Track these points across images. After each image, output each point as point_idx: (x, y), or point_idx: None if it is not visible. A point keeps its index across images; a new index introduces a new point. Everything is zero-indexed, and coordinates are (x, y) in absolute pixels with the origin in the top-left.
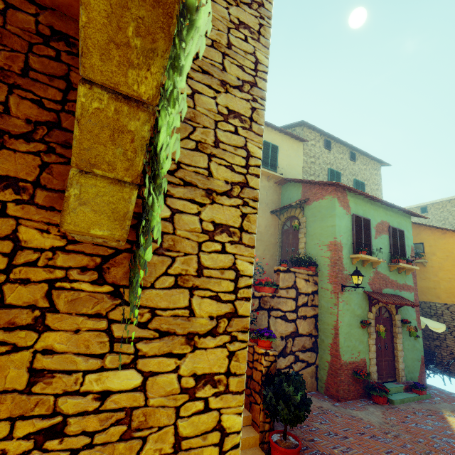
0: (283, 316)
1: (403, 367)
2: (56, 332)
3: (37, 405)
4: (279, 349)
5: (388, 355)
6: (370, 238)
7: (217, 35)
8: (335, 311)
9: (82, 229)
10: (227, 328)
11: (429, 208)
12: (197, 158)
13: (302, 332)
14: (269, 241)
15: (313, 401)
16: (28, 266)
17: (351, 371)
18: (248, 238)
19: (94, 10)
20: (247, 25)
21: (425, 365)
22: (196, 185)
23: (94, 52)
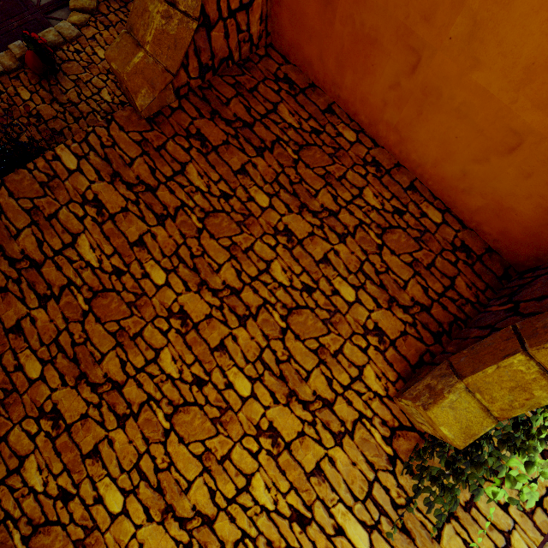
0: None
1: None
2: (343, 452)
3: (306, 491)
4: None
5: None
6: None
7: None
8: None
9: (437, 421)
10: None
11: None
12: None
13: None
14: None
15: None
16: (357, 393)
17: None
18: (542, 519)
19: None
20: None
21: None
22: None
23: None
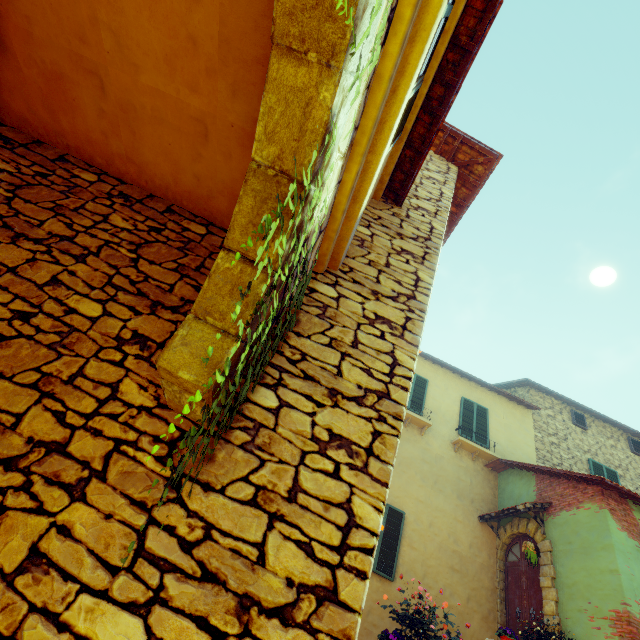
0: None
1: None
2: (88, 507)
3: (4, 610)
4: None
5: None
6: None
7: (376, 257)
8: None
9: (173, 368)
10: (313, 619)
11: None
12: (327, 353)
13: None
14: (477, 579)
15: None
16: (110, 418)
17: None
18: (378, 468)
19: (245, 205)
20: (410, 252)
21: None
22: (319, 381)
23: (238, 230)
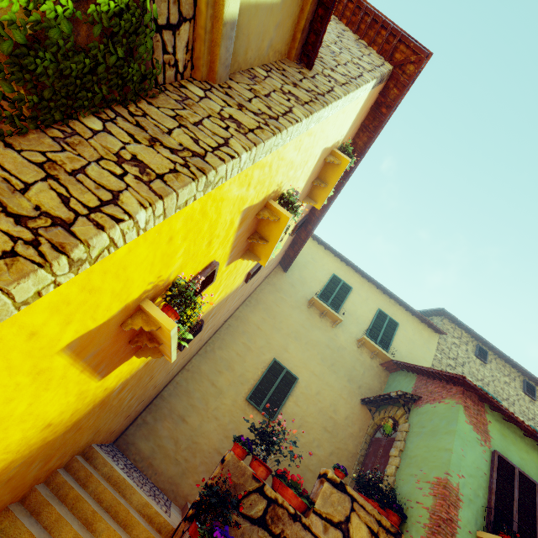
0: None
1: None
2: None
3: None
4: None
5: None
6: (536, 524)
7: (260, 89)
8: None
9: None
10: (41, 230)
11: None
12: (167, 121)
13: None
14: (344, 442)
15: None
16: None
17: None
18: (161, 187)
19: None
20: (296, 96)
21: None
22: (147, 131)
23: None
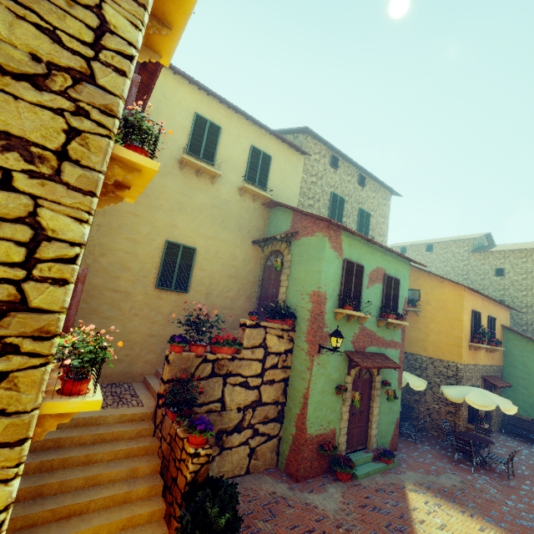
0: (243, 383)
1: (376, 433)
2: None
3: None
4: (233, 423)
5: (362, 420)
6: (361, 288)
7: None
8: (308, 376)
9: None
10: None
11: (434, 247)
12: None
13: (266, 400)
14: (246, 278)
15: (267, 484)
16: None
17: (317, 445)
18: (4, 427)
19: None
20: None
21: (401, 421)
22: None
23: None
